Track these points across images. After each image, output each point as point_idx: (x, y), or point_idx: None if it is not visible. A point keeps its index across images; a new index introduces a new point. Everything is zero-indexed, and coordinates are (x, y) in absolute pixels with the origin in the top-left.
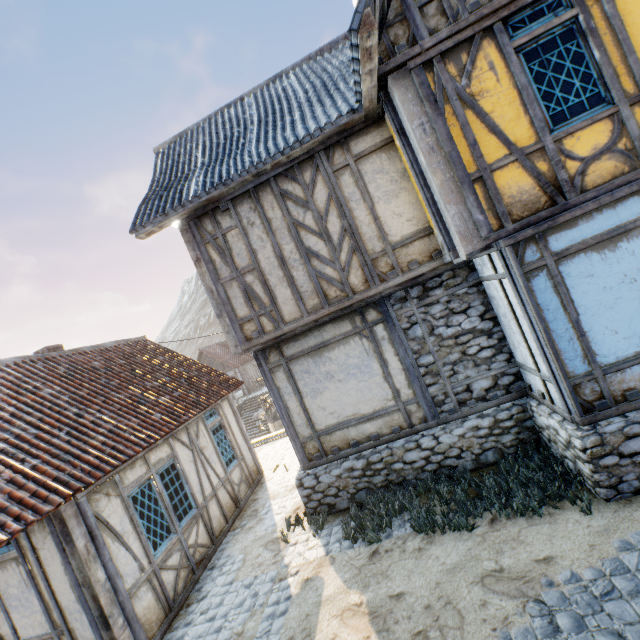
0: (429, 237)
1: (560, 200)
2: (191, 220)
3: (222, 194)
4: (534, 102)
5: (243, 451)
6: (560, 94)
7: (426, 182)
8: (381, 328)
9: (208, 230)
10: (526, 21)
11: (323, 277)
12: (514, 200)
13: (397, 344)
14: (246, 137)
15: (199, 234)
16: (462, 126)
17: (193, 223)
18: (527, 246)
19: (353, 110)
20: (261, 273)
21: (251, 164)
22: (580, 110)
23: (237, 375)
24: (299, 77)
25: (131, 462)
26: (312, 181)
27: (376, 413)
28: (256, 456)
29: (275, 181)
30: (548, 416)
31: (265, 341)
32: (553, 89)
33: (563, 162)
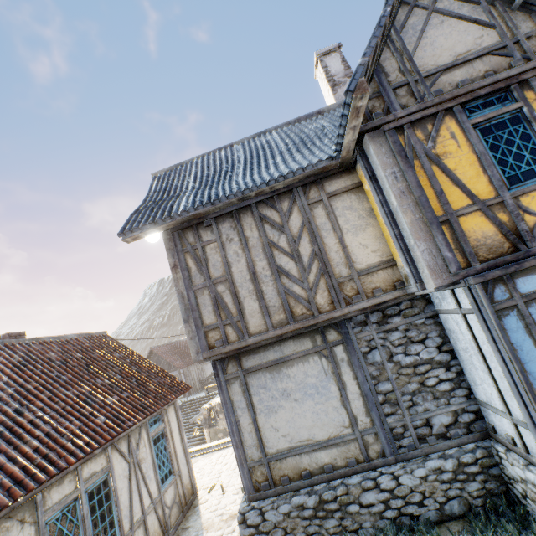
0: (392, 268)
1: (522, 247)
2: (176, 231)
3: (208, 212)
4: (492, 165)
5: (180, 465)
6: (513, 162)
7: (394, 220)
8: (341, 349)
9: (189, 241)
10: (480, 107)
11: (291, 294)
12: (479, 243)
13: (356, 367)
14: (233, 171)
15: (180, 243)
16: (430, 177)
17: (177, 233)
18: (496, 285)
19: (332, 157)
20: (233, 284)
21: (239, 189)
22: (532, 175)
23: (181, 375)
24: (280, 134)
25: (60, 476)
26: (289, 210)
27: (331, 440)
28: (192, 471)
29: (256, 206)
30: (524, 467)
31: (227, 351)
32: (506, 157)
33: (521, 215)
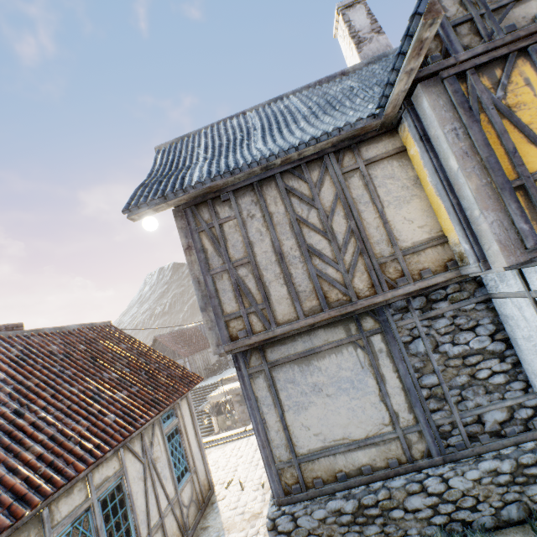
0: (443, 246)
1: None
2: (188, 207)
3: (226, 183)
4: None
5: (196, 461)
6: None
7: (451, 188)
8: (378, 339)
9: (204, 218)
10: None
11: (324, 277)
12: None
13: (397, 359)
14: (249, 140)
15: (194, 221)
16: (500, 134)
17: (190, 210)
18: None
19: (374, 115)
20: (256, 267)
21: (263, 156)
22: None
23: (186, 364)
24: (300, 99)
25: (69, 486)
26: (320, 180)
27: (370, 439)
28: (208, 466)
29: (281, 177)
30: None
31: (252, 342)
32: None
33: None
